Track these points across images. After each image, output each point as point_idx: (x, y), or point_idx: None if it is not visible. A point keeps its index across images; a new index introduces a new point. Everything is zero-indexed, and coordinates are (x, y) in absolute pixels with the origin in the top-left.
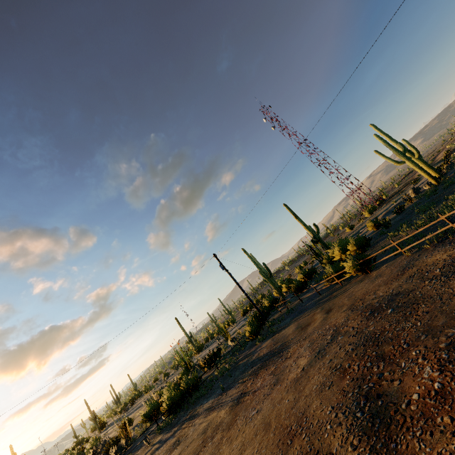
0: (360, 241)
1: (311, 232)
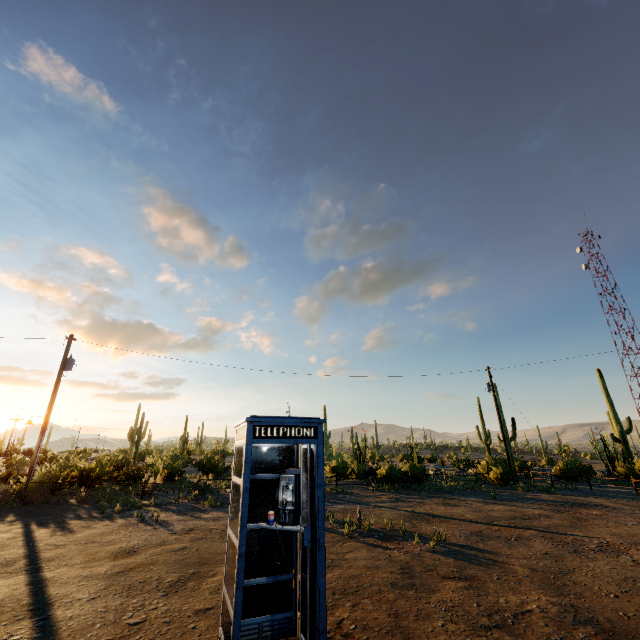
0: None
1: (620, 424)
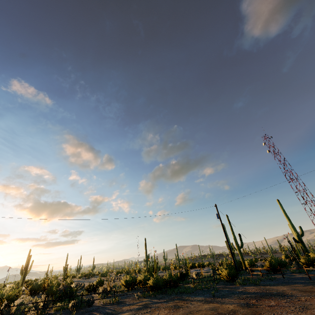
0: None
1: (296, 231)
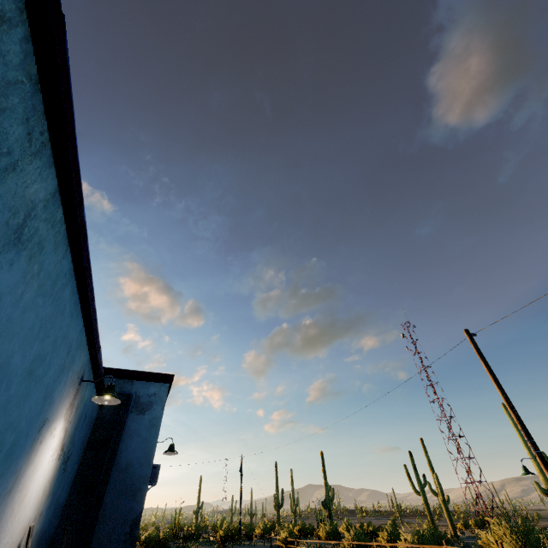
0: (330, 532)
1: (326, 494)
